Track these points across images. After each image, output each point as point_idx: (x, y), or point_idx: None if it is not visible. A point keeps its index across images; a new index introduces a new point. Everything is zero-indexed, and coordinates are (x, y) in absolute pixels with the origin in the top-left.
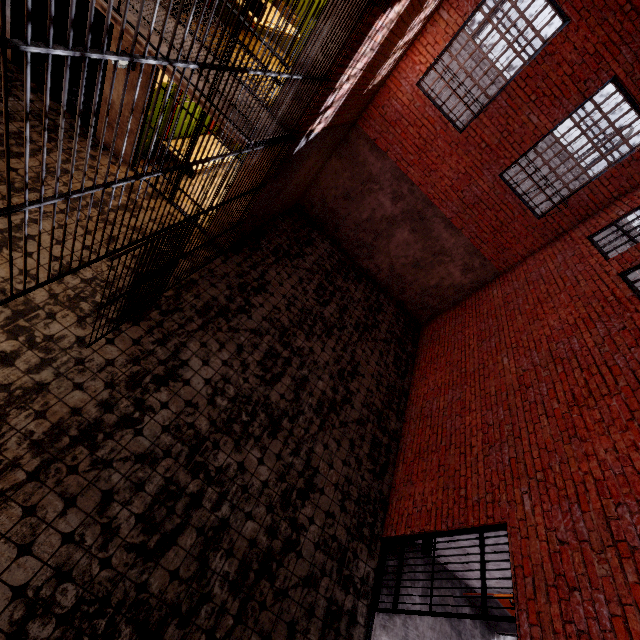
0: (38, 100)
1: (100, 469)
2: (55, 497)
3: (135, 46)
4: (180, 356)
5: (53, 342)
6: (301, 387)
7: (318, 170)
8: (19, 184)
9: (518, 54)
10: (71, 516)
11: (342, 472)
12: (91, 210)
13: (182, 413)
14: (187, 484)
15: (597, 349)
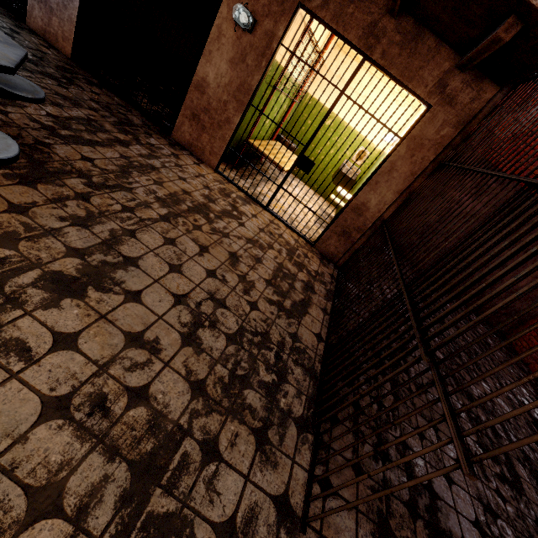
0: (104, 94)
1: None
2: None
3: None
4: (417, 476)
5: None
6: (537, 477)
7: None
8: (98, 178)
9: None
10: None
11: None
12: (195, 216)
13: None
14: None
15: None
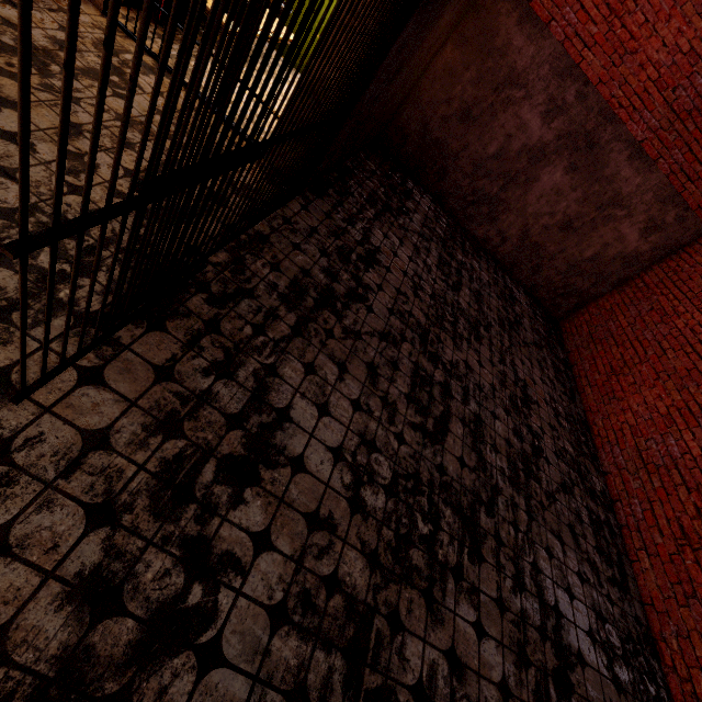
0: None
1: None
2: None
3: None
4: (270, 400)
5: None
6: (479, 437)
7: (425, 66)
8: None
9: None
10: None
11: (586, 600)
12: (14, 60)
13: (306, 553)
14: None
15: None
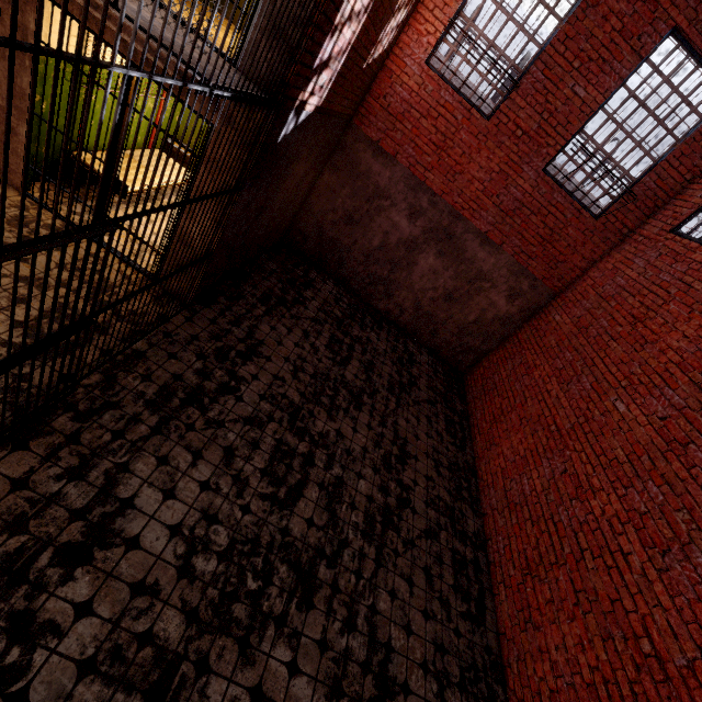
0: None
1: None
2: None
3: None
4: (117, 492)
5: None
6: (336, 498)
7: (308, 188)
8: None
9: (551, 10)
10: None
11: (427, 635)
12: None
13: (125, 615)
14: None
15: None
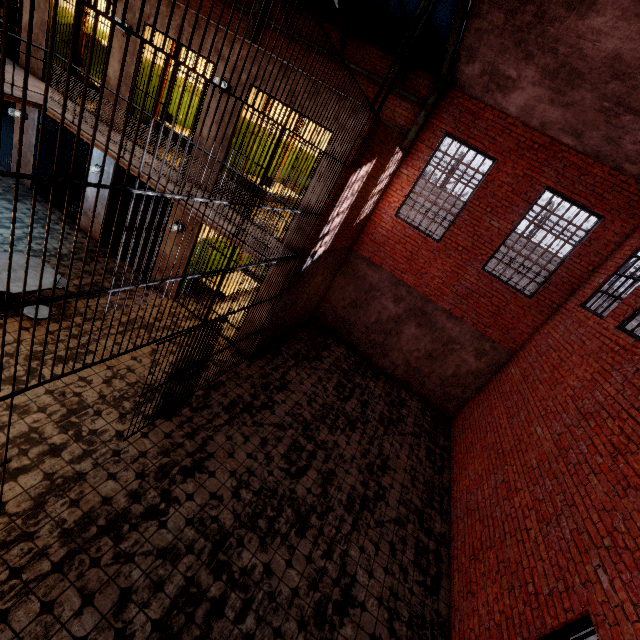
0: (112, 262)
1: (122, 563)
2: (74, 592)
3: (185, 217)
4: (207, 448)
5: (96, 435)
6: (328, 481)
7: (326, 287)
8: (90, 316)
9: (466, 185)
10: (86, 617)
11: (385, 582)
12: (141, 331)
13: (206, 505)
14: (209, 586)
15: (620, 395)
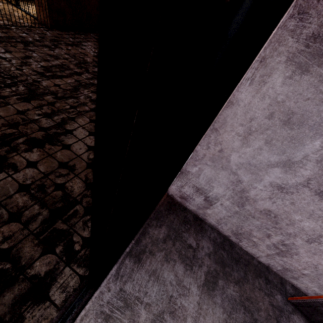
0: None
1: None
2: None
3: None
4: None
5: None
6: (84, 87)
7: None
8: None
9: None
10: None
11: None
12: None
13: None
14: None
15: None
